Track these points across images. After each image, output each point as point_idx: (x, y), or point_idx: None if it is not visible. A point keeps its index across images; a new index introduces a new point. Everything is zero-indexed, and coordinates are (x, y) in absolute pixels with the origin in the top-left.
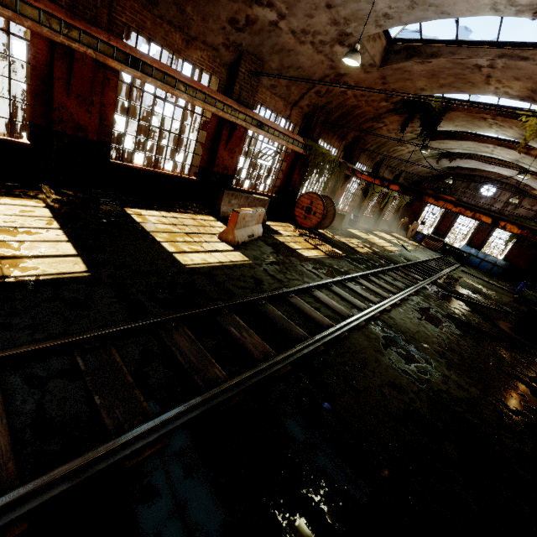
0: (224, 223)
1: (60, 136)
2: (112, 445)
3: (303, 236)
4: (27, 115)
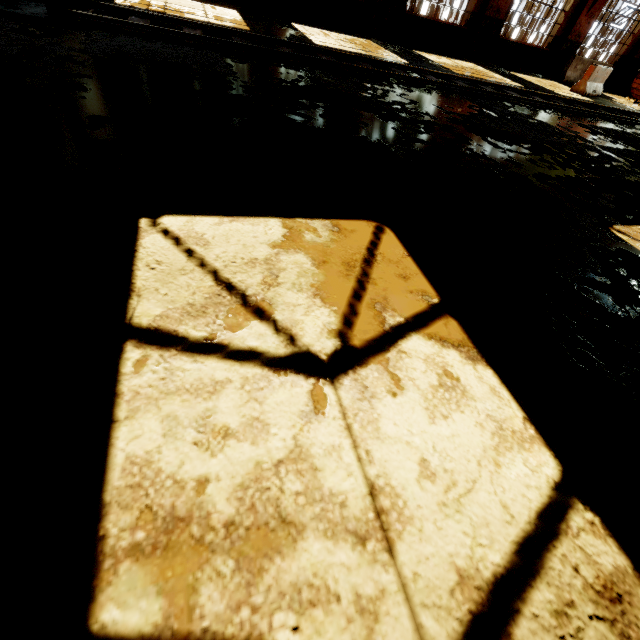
0: (566, 86)
1: (486, 19)
2: (581, 109)
3: (637, 104)
4: (469, 7)
